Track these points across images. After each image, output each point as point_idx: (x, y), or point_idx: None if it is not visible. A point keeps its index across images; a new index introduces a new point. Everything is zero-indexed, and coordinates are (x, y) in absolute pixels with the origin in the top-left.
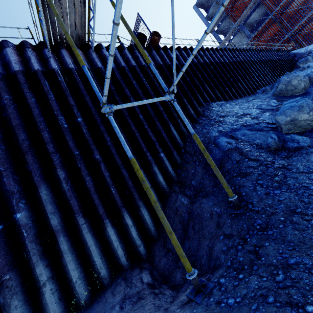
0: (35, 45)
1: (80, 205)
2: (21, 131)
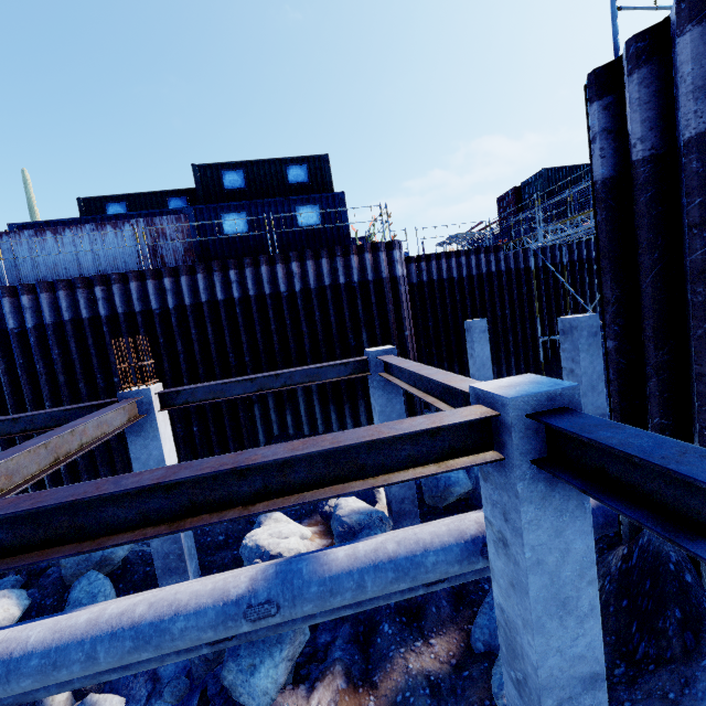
0: (494, 246)
1: (495, 362)
2: (480, 316)
